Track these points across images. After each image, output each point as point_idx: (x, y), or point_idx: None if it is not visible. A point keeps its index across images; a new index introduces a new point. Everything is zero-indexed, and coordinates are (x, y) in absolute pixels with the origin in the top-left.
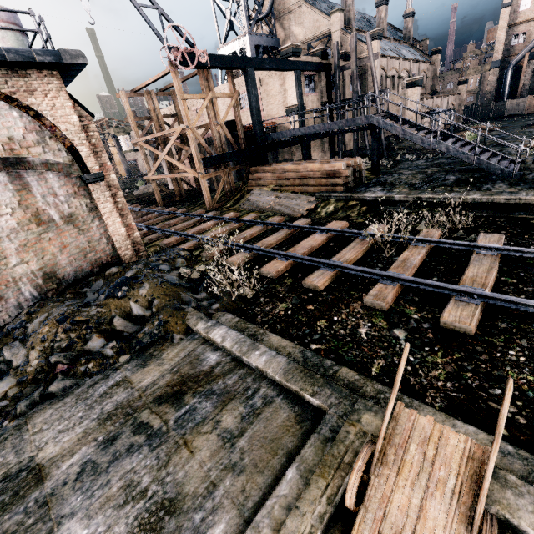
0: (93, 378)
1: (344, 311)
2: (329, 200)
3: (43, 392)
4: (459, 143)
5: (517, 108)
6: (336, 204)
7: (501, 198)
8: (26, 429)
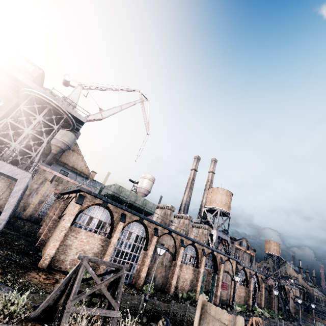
0: None
1: None
2: None
3: None
4: None
5: None
6: None
7: None
8: None
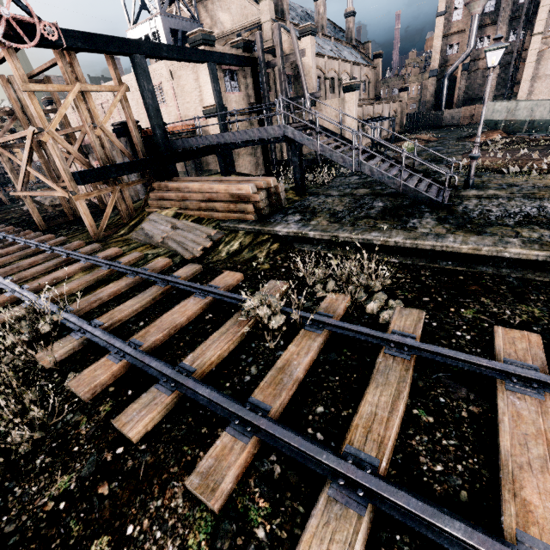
0: None
1: (152, 506)
2: (237, 232)
3: None
4: (386, 163)
5: (454, 118)
6: (244, 238)
7: (426, 243)
8: None
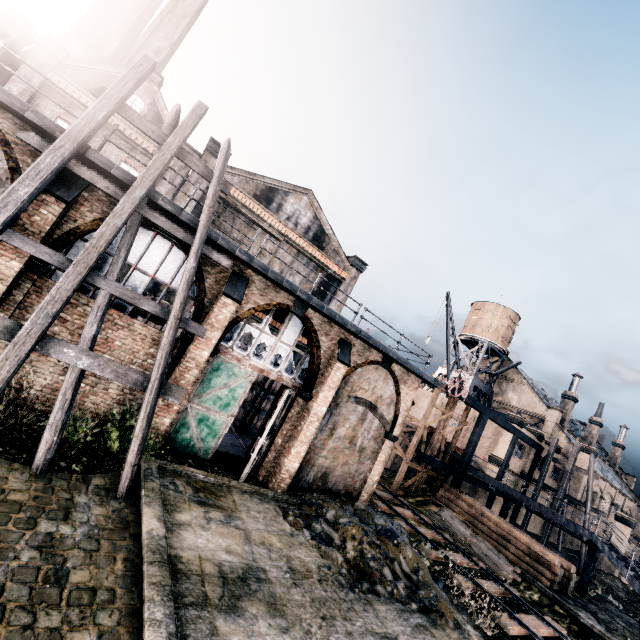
0: (398, 603)
1: None
2: (531, 584)
3: (372, 586)
4: None
5: None
6: (541, 595)
7: None
8: (375, 608)
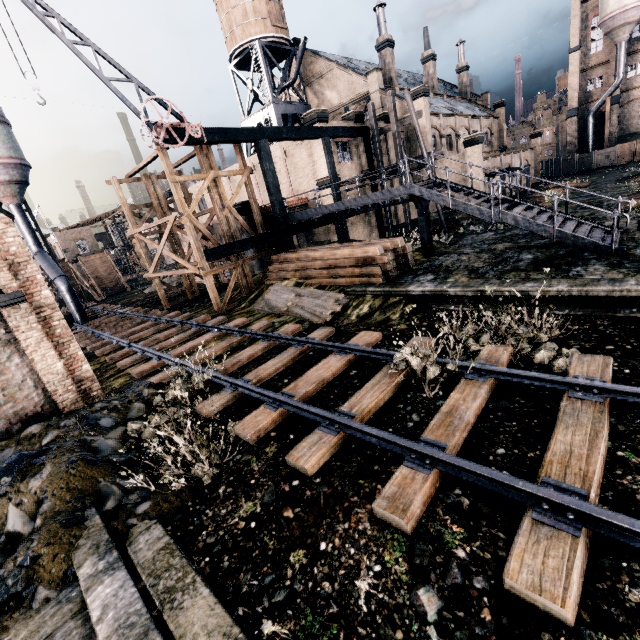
0: None
1: (340, 528)
2: (364, 296)
3: None
4: (531, 211)
5: (607, 159)
6: (373, 301)
7: (599, 289)
8: None
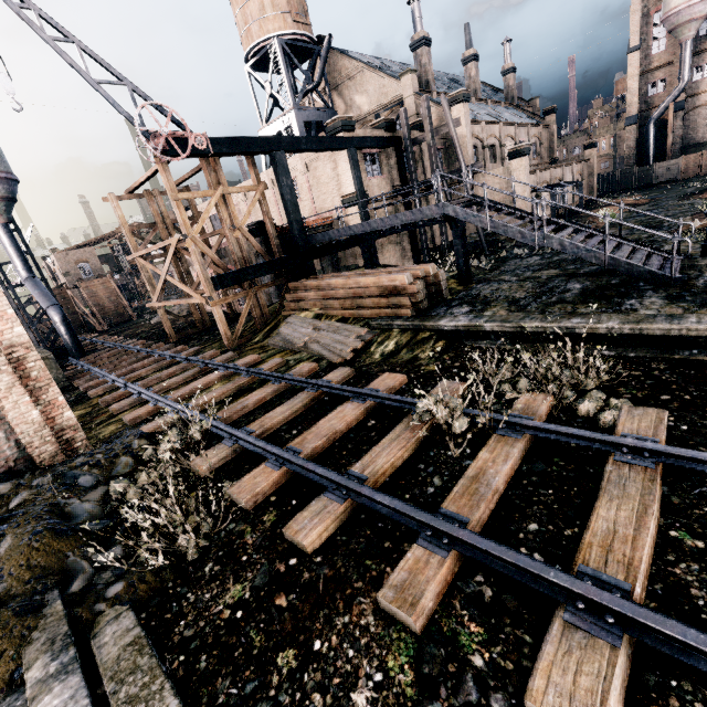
0: None
1: (339, 622)
2: (390, 331)
3: None
4: (581, 234)
5: (669, 173)
6: (400, 337)
7: (655, 327)
8: None
